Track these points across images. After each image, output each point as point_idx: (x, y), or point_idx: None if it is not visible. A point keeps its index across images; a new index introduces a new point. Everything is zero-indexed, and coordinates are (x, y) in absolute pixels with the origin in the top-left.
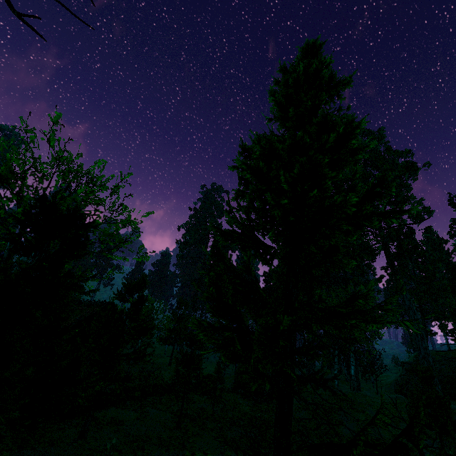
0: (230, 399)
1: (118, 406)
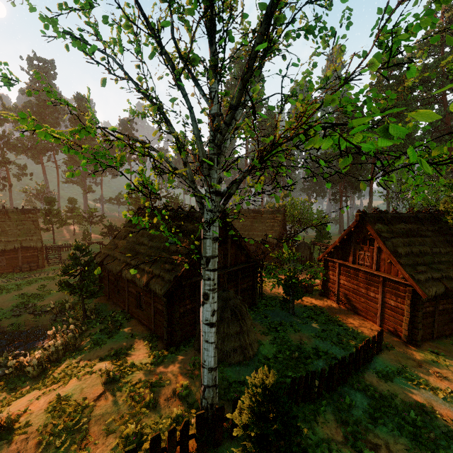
0: None
1: None
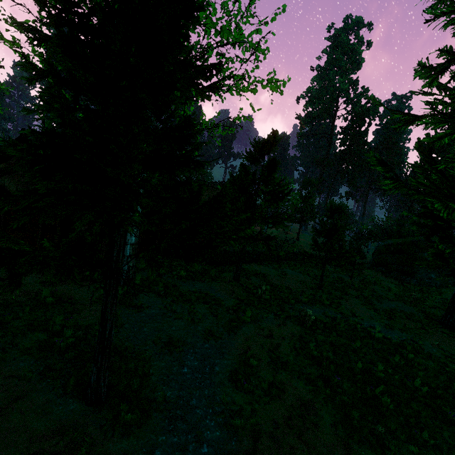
0: (368, 274)
1: (259, 263)
